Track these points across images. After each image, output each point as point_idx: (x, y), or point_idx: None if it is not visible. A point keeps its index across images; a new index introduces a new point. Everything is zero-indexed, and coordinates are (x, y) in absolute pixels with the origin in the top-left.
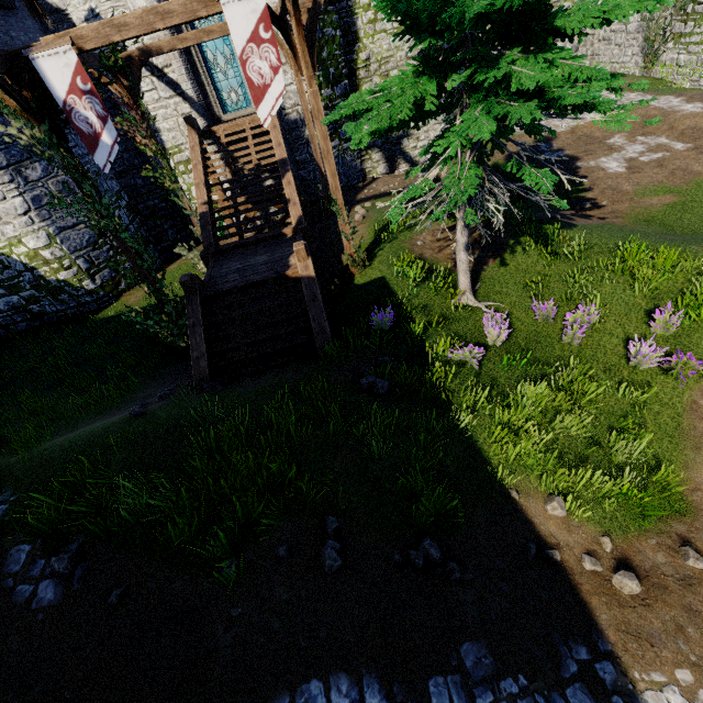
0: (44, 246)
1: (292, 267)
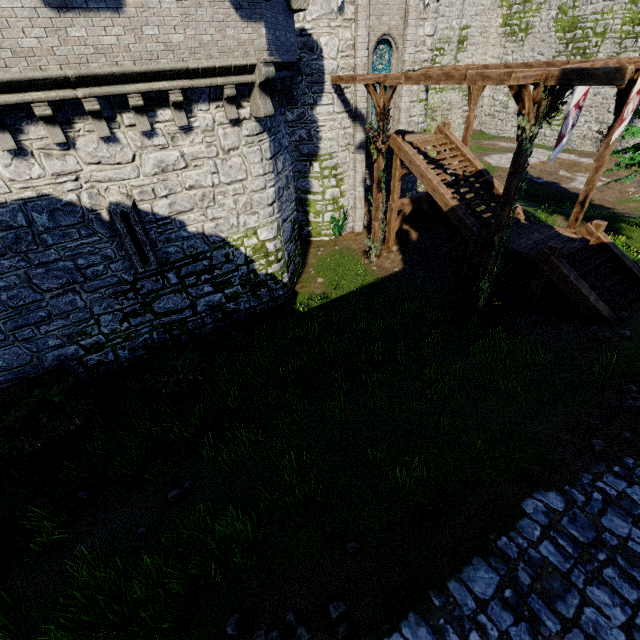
0: (272, 238)
1: (588, 238)
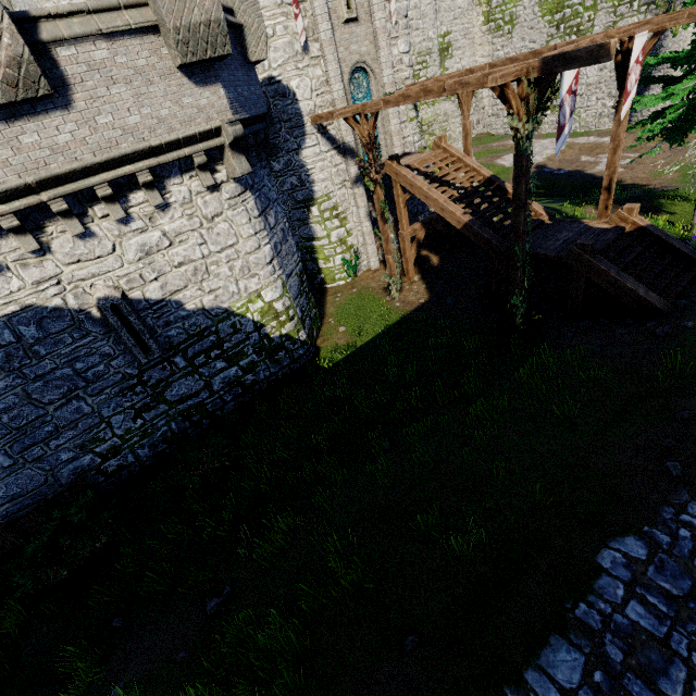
0: (278, 297)
1: (623, 225)
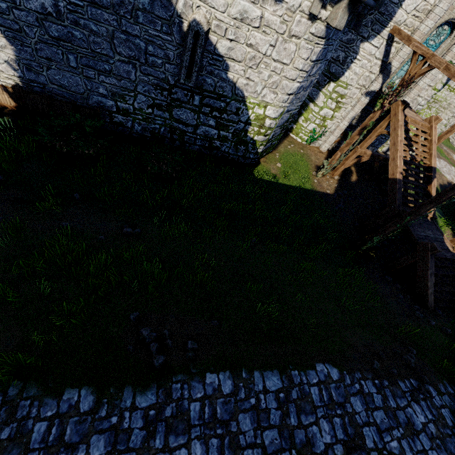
0: (273, 117)
1: None
